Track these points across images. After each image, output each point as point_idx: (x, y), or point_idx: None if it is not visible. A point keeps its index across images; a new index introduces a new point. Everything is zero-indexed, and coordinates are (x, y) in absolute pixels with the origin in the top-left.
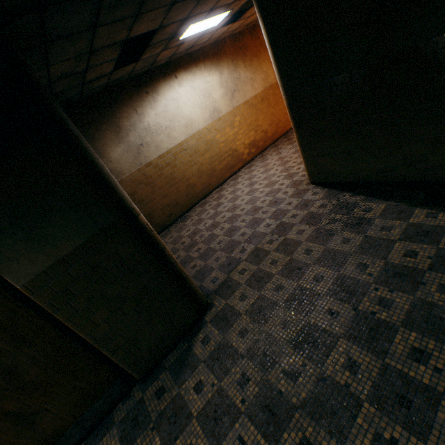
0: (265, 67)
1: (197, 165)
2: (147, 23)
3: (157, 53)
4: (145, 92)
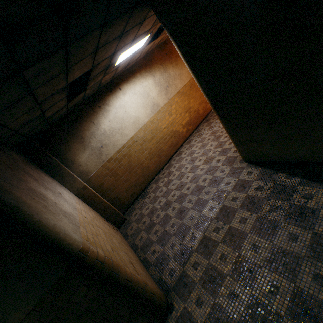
0: None
1: (148, 150)
2: (79, 70)
3: (100, 80)
4: (98, 106)
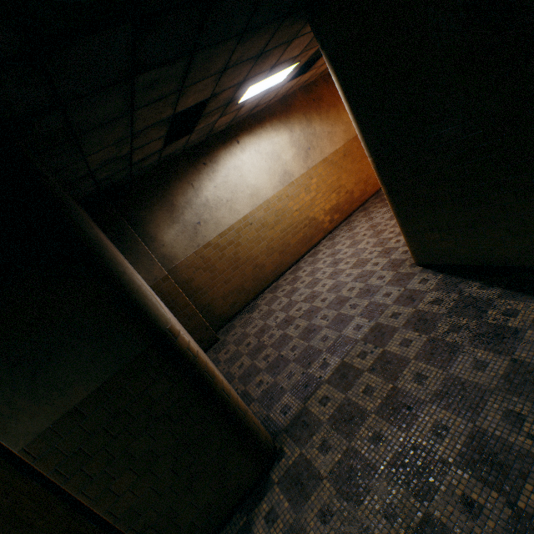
0: (346, 116)
1: (266, 240)
2: (195, 96)
3: (213, 121)
4: (203, 163)
